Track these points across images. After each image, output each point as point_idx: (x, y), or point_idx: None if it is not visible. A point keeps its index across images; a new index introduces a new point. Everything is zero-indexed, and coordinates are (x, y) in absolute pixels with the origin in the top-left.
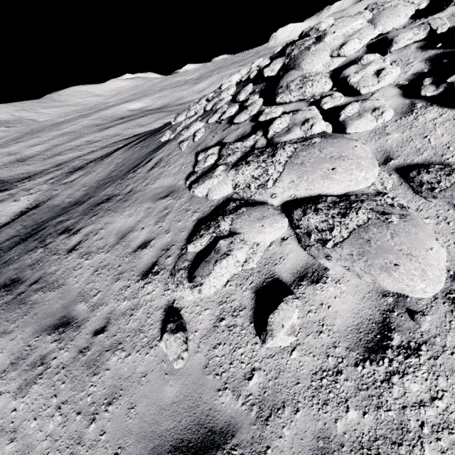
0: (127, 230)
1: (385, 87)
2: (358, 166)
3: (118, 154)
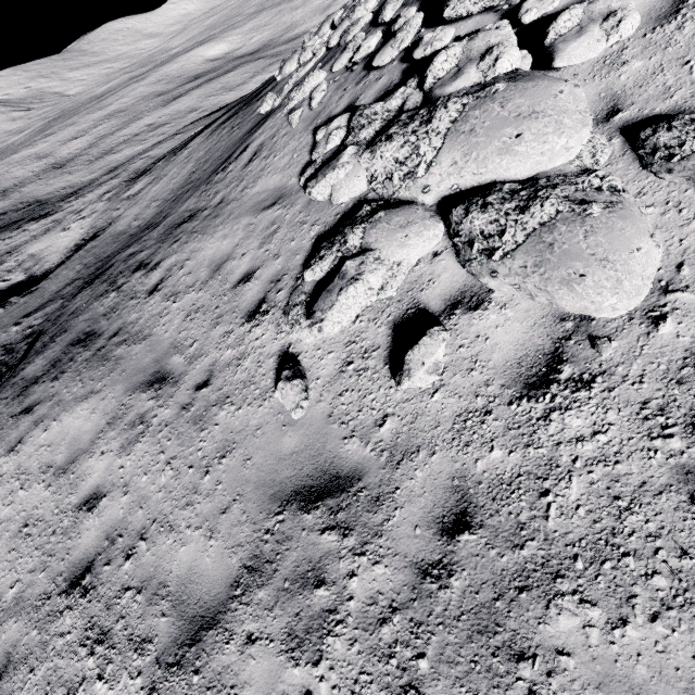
0: (222, 259)
1: None
2: (558, 128)
3: (197, 143)
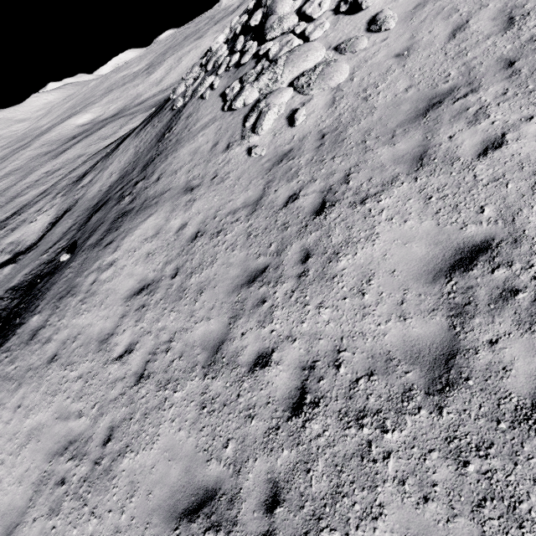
0: (196, 149)
1: (326, 12)
2: (316, 51)
3: (128, 143)
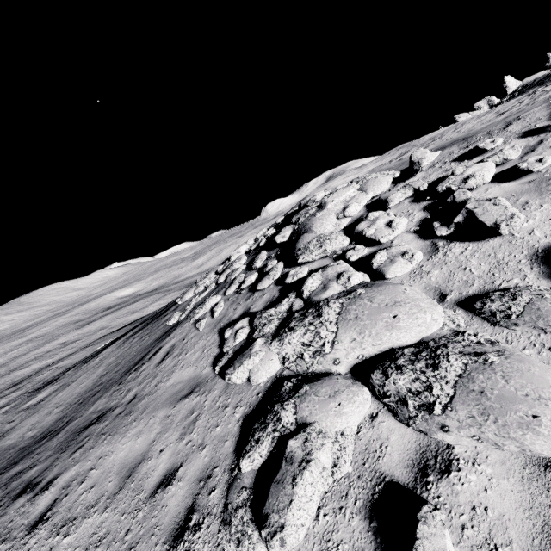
0: (136, 460)
1: (400, 234)
2: (420, 309)
3: (109, 351)
